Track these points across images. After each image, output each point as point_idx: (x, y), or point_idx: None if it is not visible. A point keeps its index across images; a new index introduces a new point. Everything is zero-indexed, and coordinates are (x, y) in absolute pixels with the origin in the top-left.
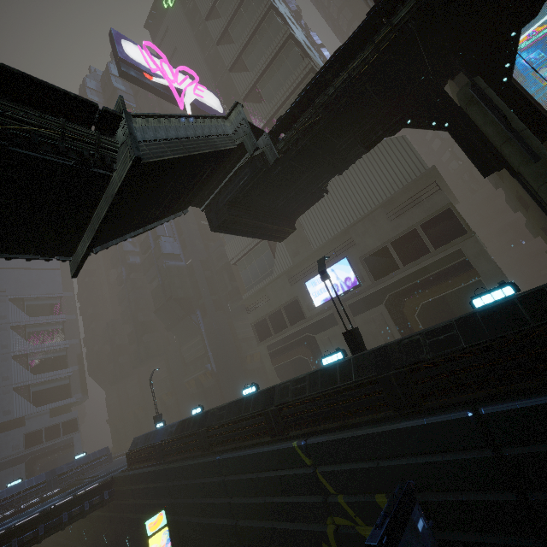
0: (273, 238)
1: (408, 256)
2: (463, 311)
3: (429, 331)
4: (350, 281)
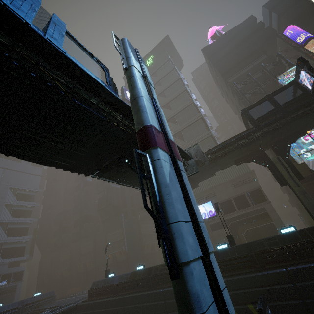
0: None
1: (240, 206)
2: (266, 236)
3: (267, 239)
4: (212, 213)
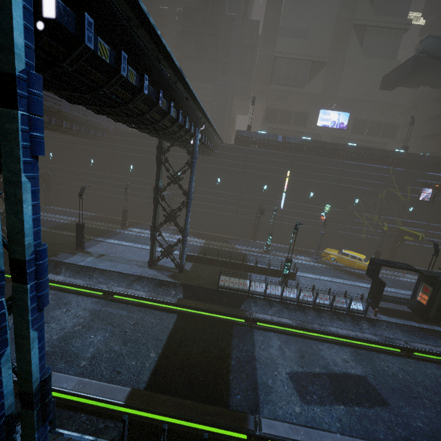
0: (387, 86)
1: (370, 132)
2: None
3: None
4: (343, 125)
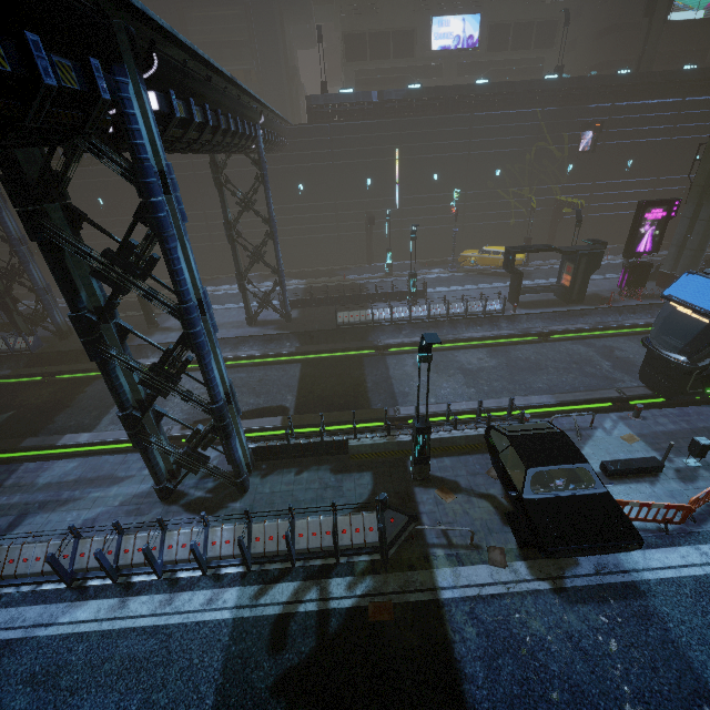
0: None
1: (517, 44)
2: None
3: (609, 75)
4: (472, 41)
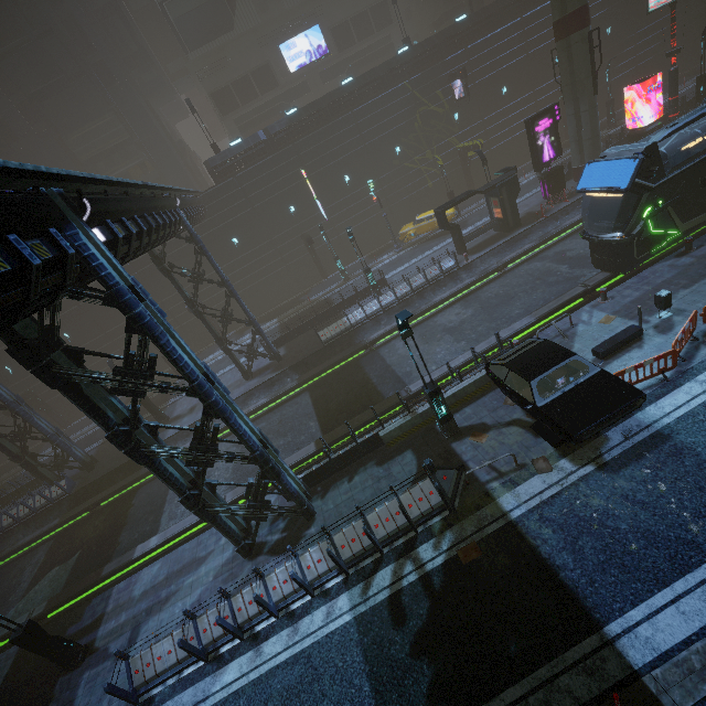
0: None
1: (361, 35)
2: None
3: (450, 26)
4: (322, 50)
